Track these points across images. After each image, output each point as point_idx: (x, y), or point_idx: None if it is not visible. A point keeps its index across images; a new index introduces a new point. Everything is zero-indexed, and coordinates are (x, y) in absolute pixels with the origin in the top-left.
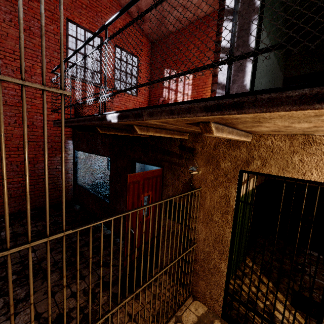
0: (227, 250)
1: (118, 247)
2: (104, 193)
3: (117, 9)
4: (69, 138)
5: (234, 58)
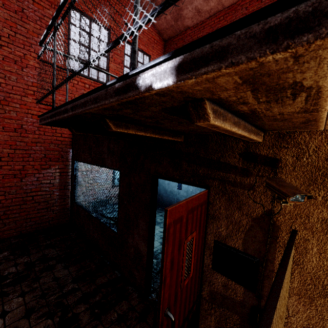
0: None
1: (130, 304)
2: (109, 216)
3: (128, 0)
4: (67, 146)
5: None
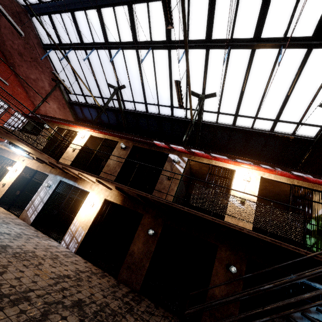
0: None
1: None
2: None
3: (27, 100)
4: None
5: None
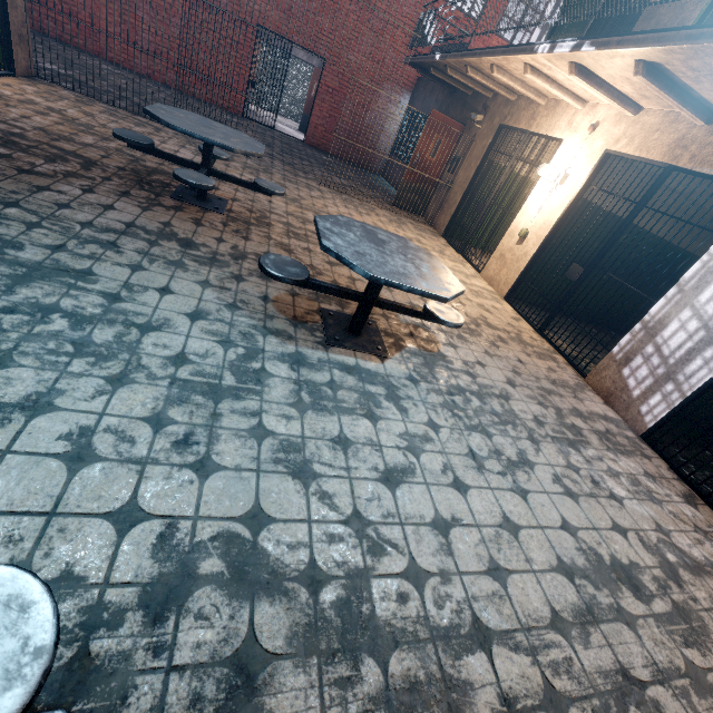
0: (466, 186)
1: None
2: None
3: None
4: (408, 93)
5: (471, 36)
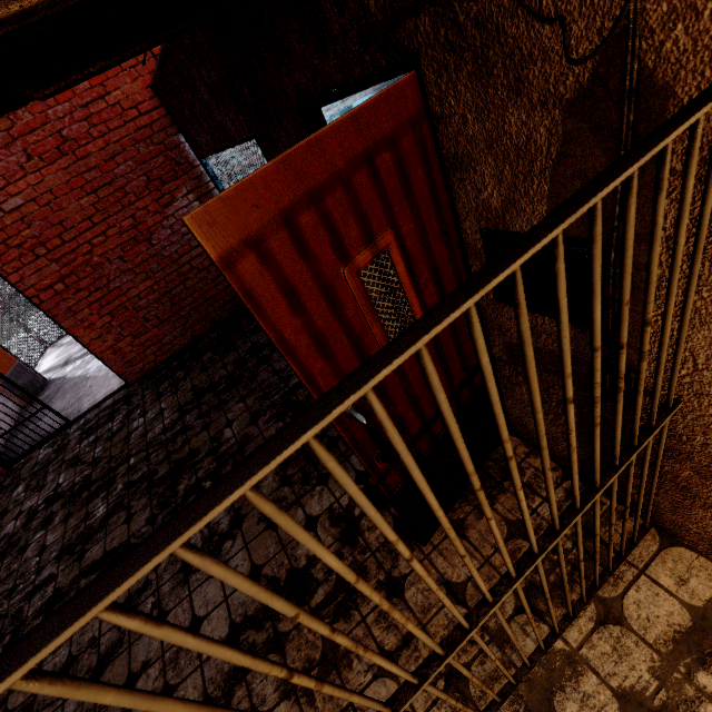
0: None
1: None
2: None
3: None
4: (168, 133)
5: None
